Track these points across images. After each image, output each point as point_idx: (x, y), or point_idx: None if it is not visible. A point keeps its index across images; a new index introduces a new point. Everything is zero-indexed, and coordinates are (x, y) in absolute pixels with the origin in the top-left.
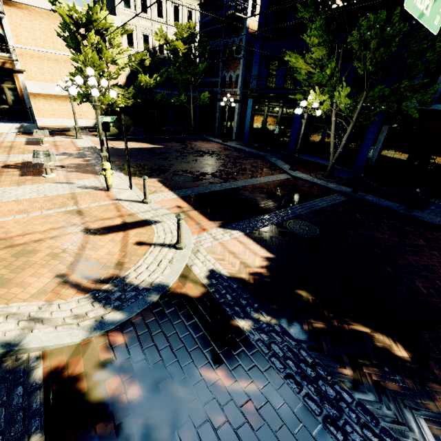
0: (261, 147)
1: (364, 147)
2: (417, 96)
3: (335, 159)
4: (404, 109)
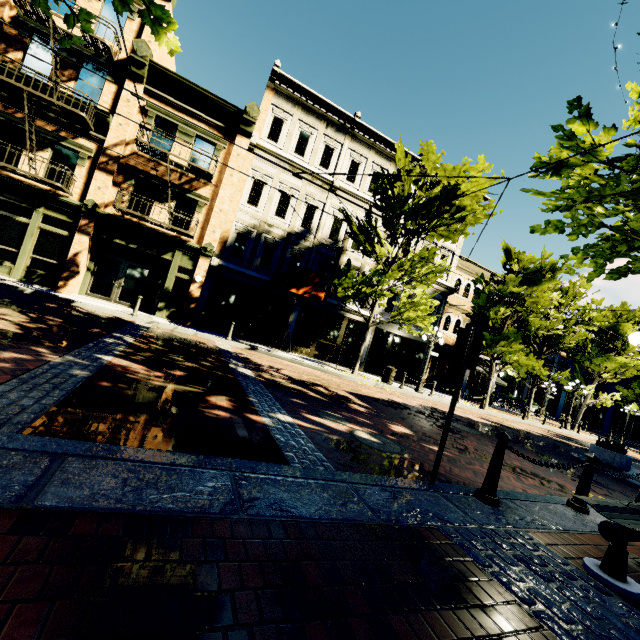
0: None
1: None
2: None
3: None
4: None
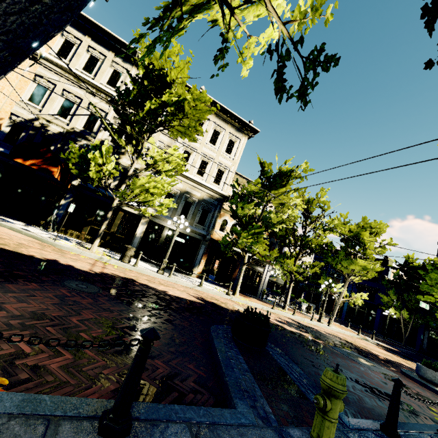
0: (354, 324)
1: (418, 338)
2: (433, 321)
3: (405, 338)
4: (430, 324)
